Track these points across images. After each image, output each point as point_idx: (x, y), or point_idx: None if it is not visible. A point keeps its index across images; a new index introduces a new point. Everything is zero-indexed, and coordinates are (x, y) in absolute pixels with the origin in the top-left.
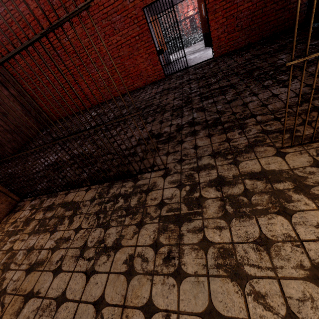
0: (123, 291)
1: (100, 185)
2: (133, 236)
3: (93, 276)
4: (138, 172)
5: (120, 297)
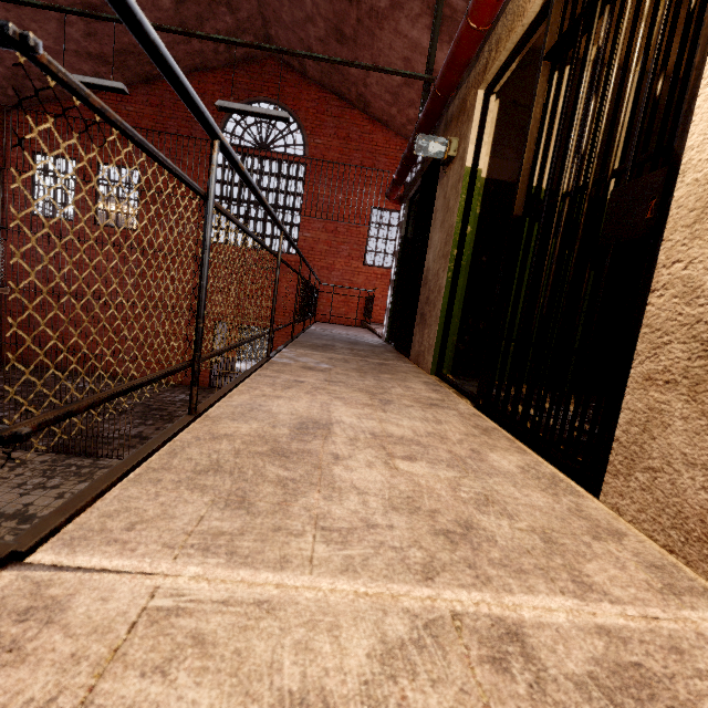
0: (50, 502)
1: (58, 455)
2: (73, 485)
3: (27, 495)
4: (103, 456)
5: (46, 504)
